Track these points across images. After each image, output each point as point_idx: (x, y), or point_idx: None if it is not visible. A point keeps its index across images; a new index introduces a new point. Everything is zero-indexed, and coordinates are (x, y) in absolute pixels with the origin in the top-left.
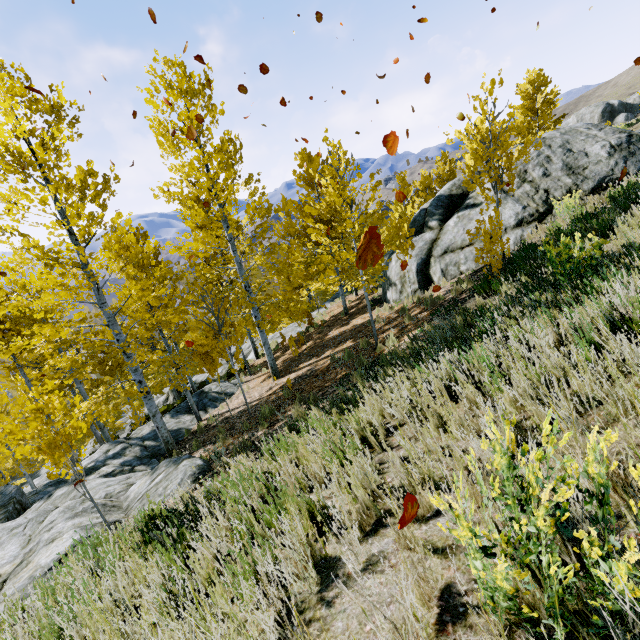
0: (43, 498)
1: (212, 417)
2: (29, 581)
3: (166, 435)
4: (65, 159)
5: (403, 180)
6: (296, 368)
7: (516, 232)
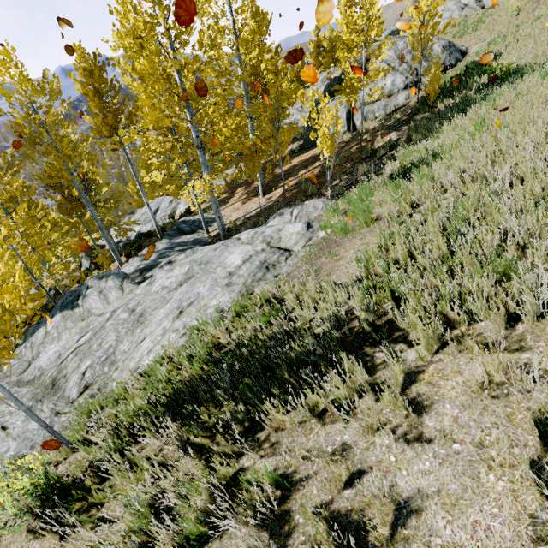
0: (162, 266)
1: (232, 221)
2: (302, 235)
3: (224, 224)
4: None
5: None
6: (278, 186)
7: (405, 92)
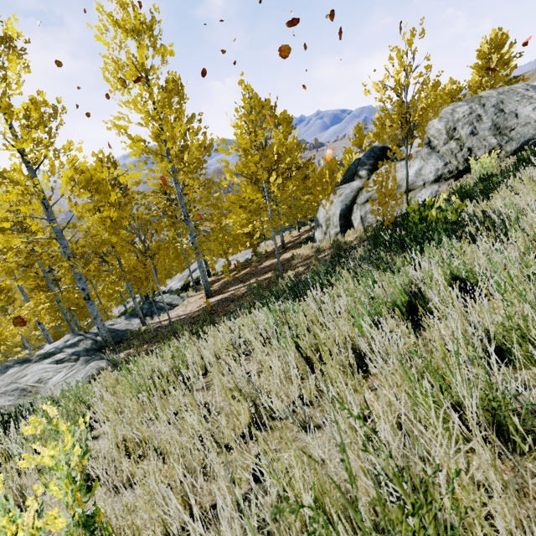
0: None
1: (150, 324)
2: None
3: (105, 335)
4: (16, 88)
5: (360, 131)
6: (225, 291)
7: (433, 187)
